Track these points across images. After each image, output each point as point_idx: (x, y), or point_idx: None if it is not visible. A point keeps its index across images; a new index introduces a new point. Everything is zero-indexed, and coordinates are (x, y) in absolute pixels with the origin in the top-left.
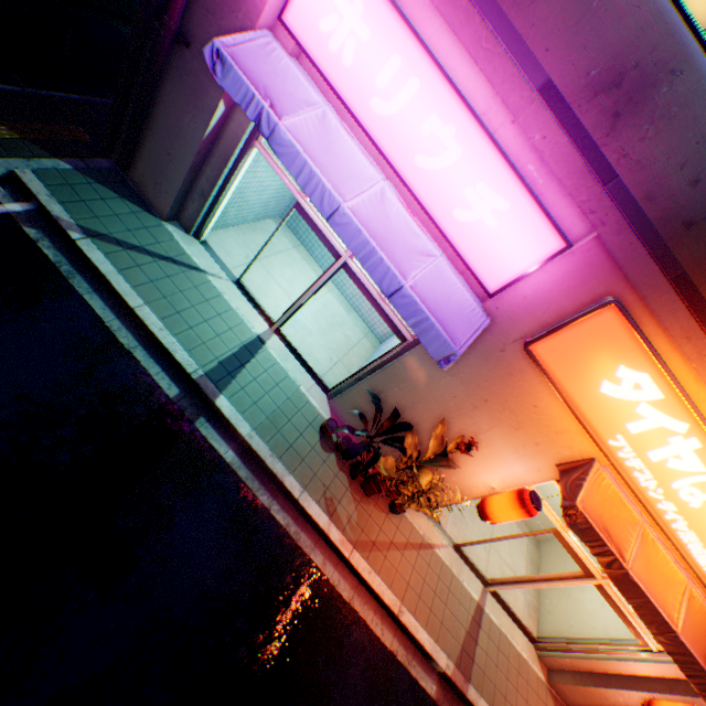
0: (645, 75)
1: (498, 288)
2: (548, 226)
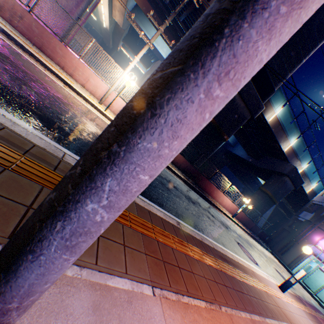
0: None
1: None
2: None
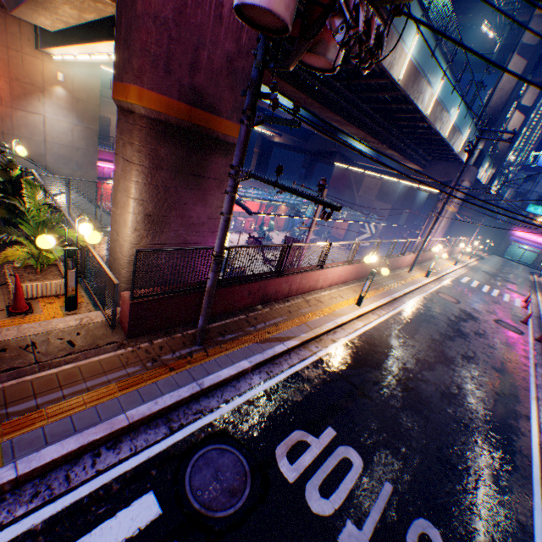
0: None
1: None
2: None
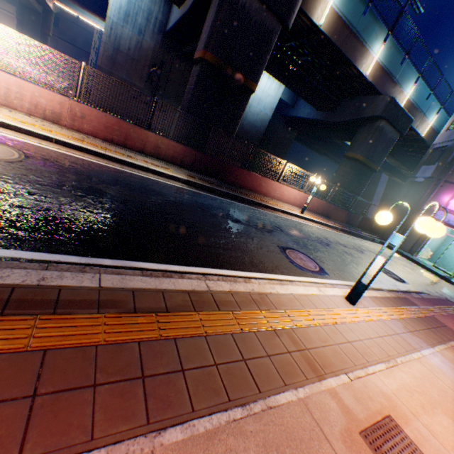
0: None
1: None
2: None
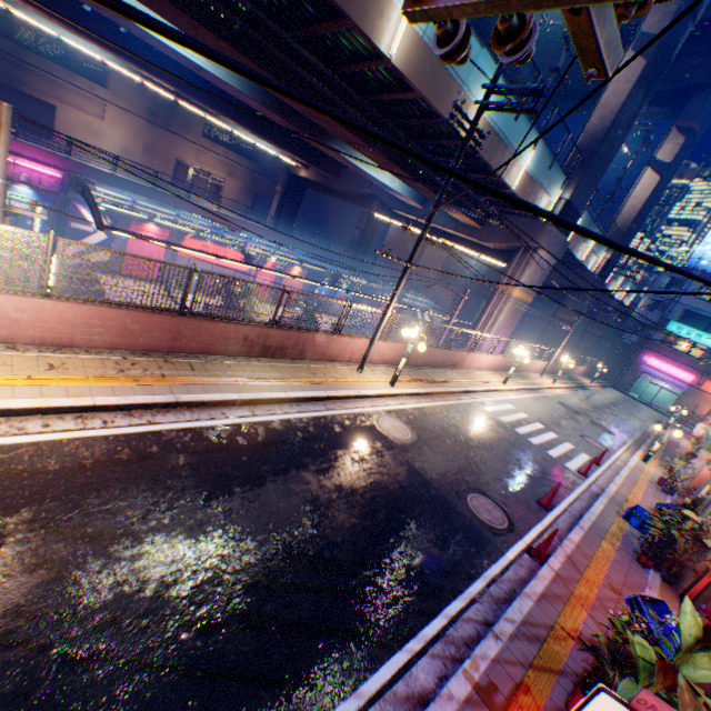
0: (692, 361)
1: (689, 383)
2: (691, 375)
